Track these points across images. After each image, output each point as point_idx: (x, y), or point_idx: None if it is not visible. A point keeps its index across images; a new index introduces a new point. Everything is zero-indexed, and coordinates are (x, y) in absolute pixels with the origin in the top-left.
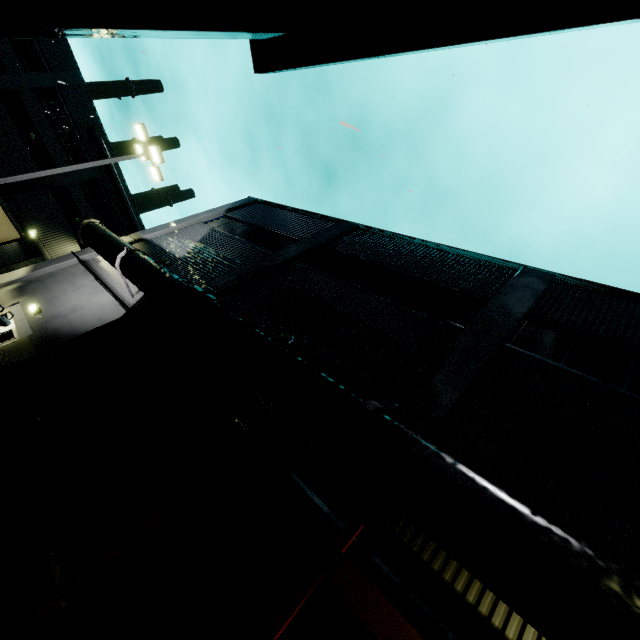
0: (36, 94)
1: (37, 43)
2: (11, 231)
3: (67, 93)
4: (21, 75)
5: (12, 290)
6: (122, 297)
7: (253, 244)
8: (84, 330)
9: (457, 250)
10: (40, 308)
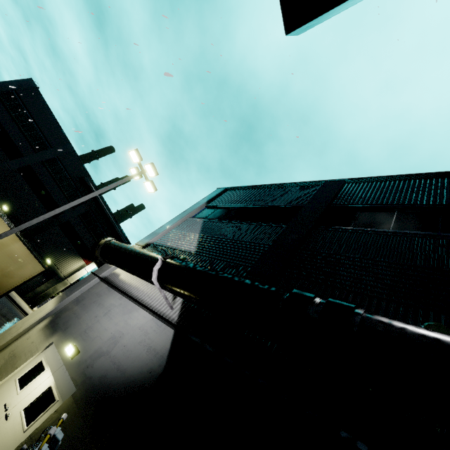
0: (43, 165)
1: (41, 133)
2: (36, 266)
3: (63, 159)
4: (32, 155)
5: (44, 328)
6: (160, 311)
7: (255, 222)
8: (136, 371)
9: None
10: (76, 347)
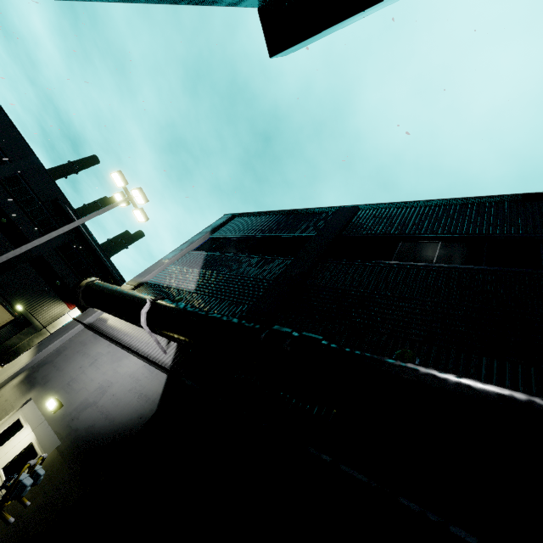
0: (1, 184)
1: None
2: (3, 315)
3: (28, 176)
4: None
5: (19, 384)
6: (152, 357)
7: (261, 255)
8: (126, 419)
9: (494, 197)
10: (59, 401)
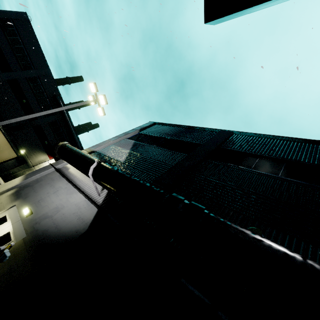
0: (27, 80)
1: (28, 56)
2: (11, 153)
3: (42, 79)
4: (19, 72)
5: (10, 195)
6: (91, 196)
7: (168, 149)
8: (68, 230)
9: None
10: (31, 210)
